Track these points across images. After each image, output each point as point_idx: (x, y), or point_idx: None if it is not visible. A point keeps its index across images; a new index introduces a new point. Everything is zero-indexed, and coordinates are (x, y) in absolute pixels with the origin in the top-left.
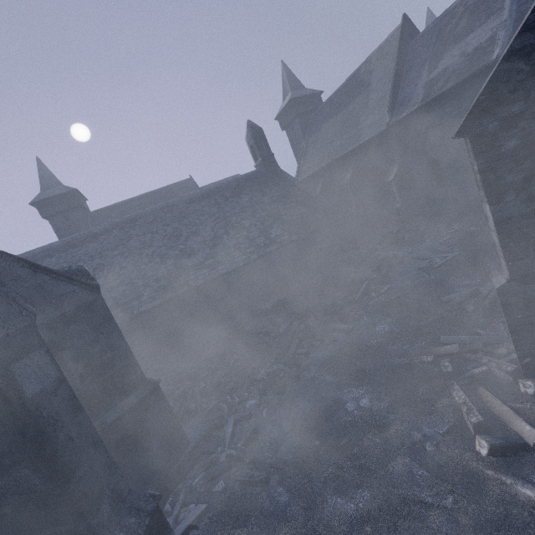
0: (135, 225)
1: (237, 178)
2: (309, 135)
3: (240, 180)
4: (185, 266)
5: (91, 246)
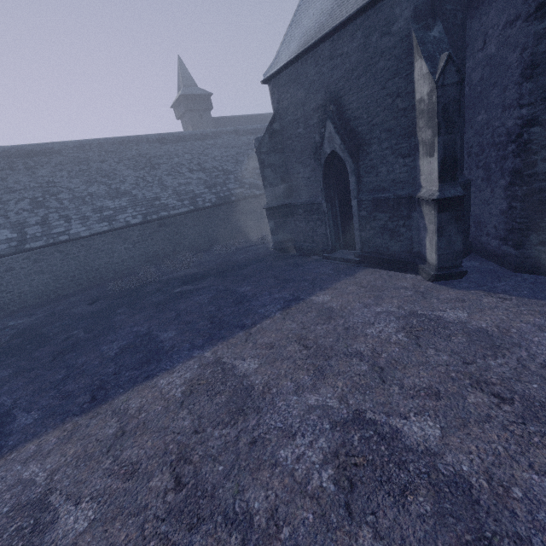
0: None
1: None
2: None
3: None
4: None
5: None
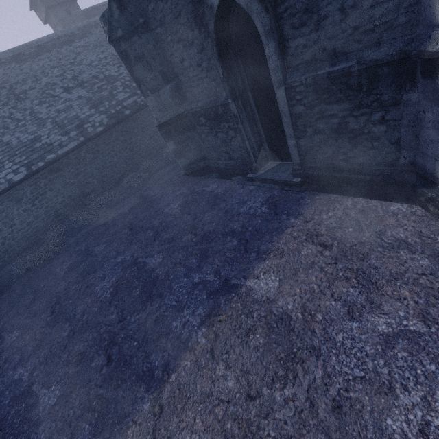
0: None
1: None
2: None
3: None
4: None
5: None
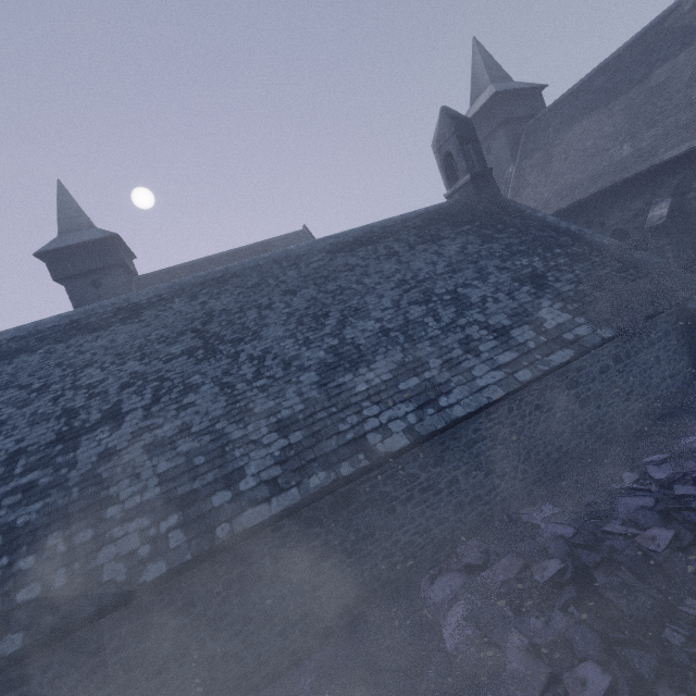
0: (222, 290)
1: (421, 212)
2: (525, 155)
3: (427, 214)
4: (350, 391)
5: (123, 330)
